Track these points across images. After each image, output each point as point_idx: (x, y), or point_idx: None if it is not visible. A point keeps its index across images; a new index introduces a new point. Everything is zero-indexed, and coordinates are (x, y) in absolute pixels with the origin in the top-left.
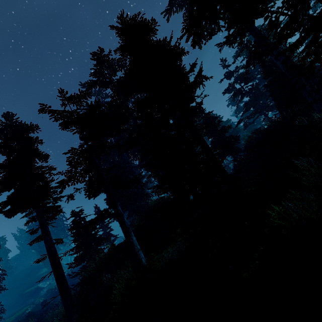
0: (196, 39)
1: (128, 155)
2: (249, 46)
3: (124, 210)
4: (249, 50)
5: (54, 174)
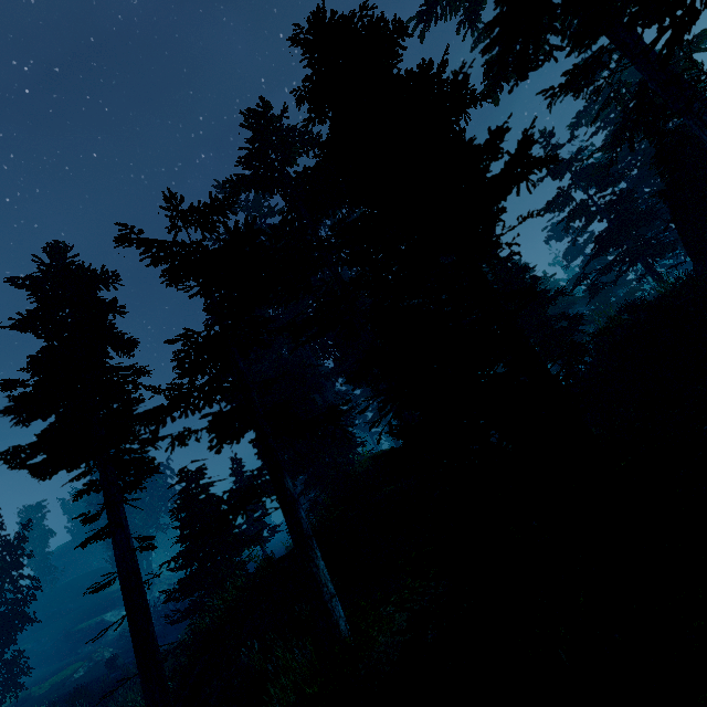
0: (487, 83)
1: (311, 347)
2: (625, 95)
3: (297, 472)
4: (624, 106)
5: (144, 387)
